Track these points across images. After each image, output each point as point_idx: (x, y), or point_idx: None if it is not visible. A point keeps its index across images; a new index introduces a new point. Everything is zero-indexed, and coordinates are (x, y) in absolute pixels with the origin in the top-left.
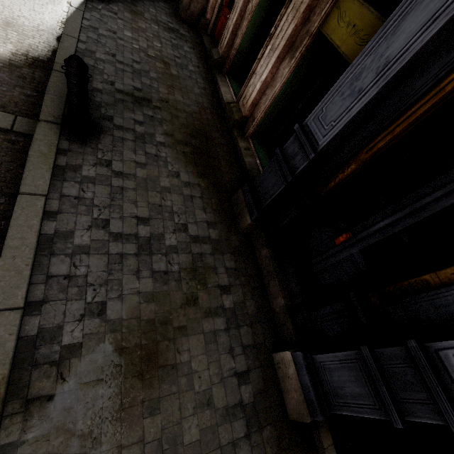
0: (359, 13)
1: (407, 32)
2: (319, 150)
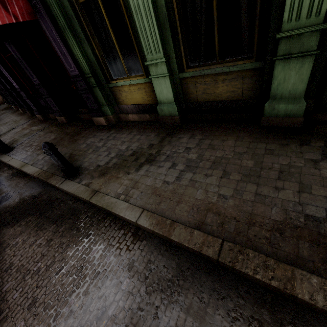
0: None
1: None
2: None
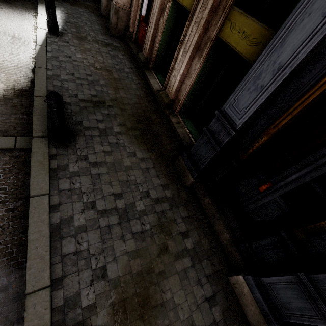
0: (246, 23)
1: (292, 45)
2: (237, 128)
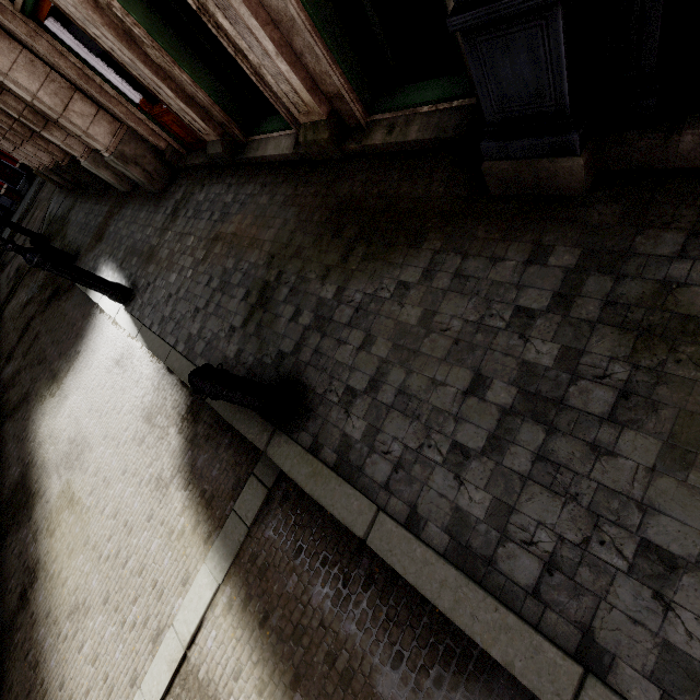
0: None
1: None
2: None
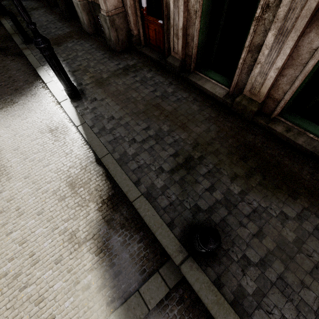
0: None
1: None
2: None
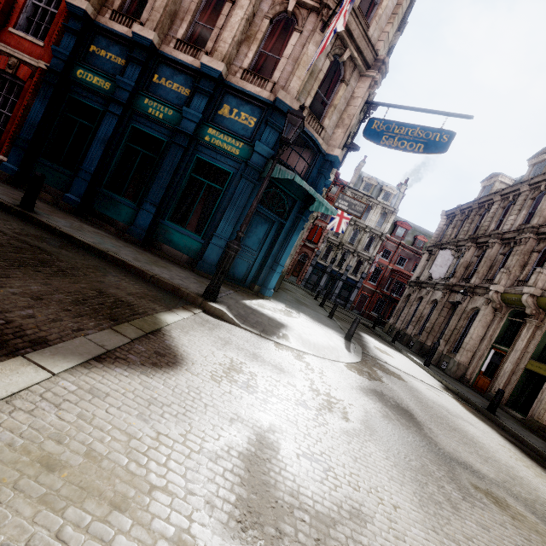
0: None
1: None
2: None
